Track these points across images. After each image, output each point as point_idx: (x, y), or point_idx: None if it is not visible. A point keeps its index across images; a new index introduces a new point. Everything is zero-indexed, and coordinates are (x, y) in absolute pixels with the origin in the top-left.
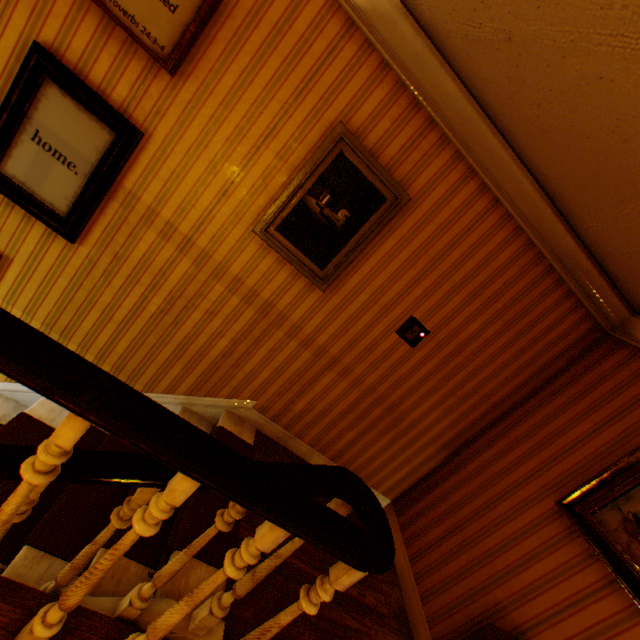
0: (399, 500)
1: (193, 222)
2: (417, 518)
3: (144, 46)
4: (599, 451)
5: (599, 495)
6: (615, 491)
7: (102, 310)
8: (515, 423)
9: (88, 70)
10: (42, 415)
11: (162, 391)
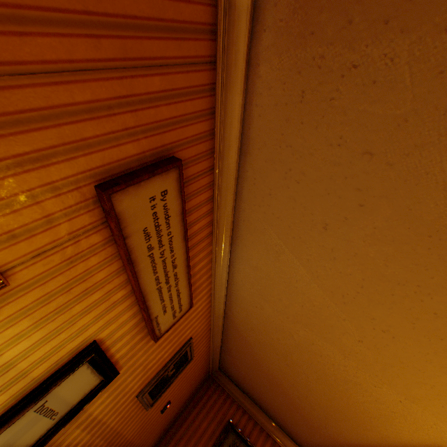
0: None
1: (110, 407)
2: None
3: (155, 334)
4: (210, 435)
5: None
6: None
7: None
8: (180, 426)
9: (113, 345)
10: None
11: None
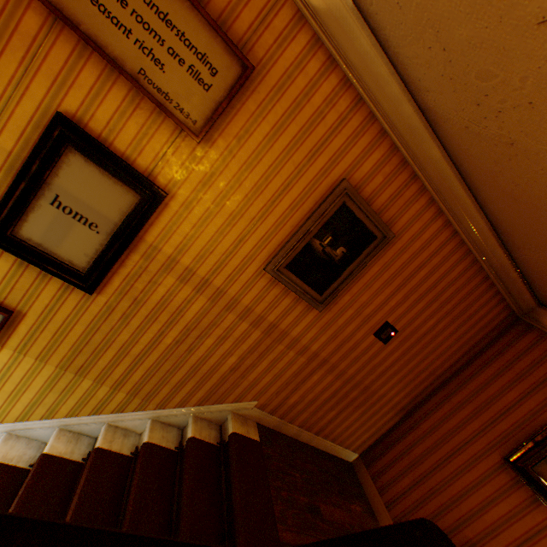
0: (366, 454)
1: (210, 266)
2: (385, 470)
3: (176, 120)
4: (528, 415)
5: (534, 452)
6: (546, 449)
7: (119, 347)
8: (456, 389)
9: (112, 137)
10: (61, 450)
11: (174, 406)
